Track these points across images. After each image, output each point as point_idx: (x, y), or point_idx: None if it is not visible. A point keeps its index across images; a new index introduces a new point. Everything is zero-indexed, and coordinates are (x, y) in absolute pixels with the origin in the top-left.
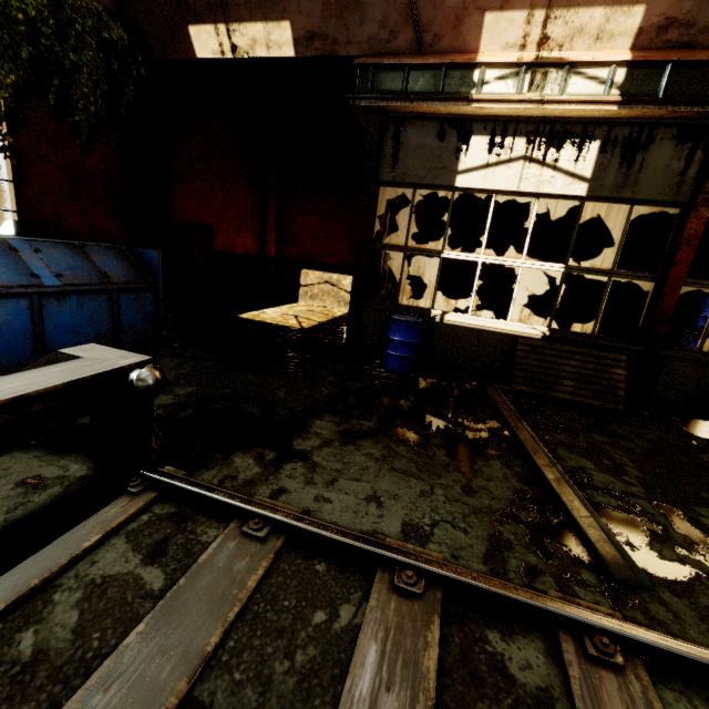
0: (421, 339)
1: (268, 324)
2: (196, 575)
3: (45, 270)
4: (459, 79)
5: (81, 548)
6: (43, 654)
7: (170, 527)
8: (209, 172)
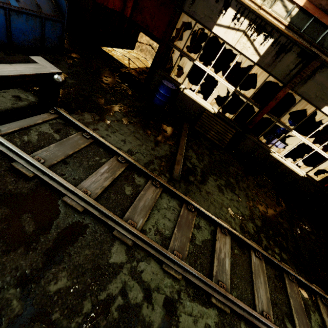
0: (171, 96)
1: (114, 58)
2: (68, 140)
3: None
4: None
5: (37, 122)
6: (30, 141)
7: (62, 126)
8: None
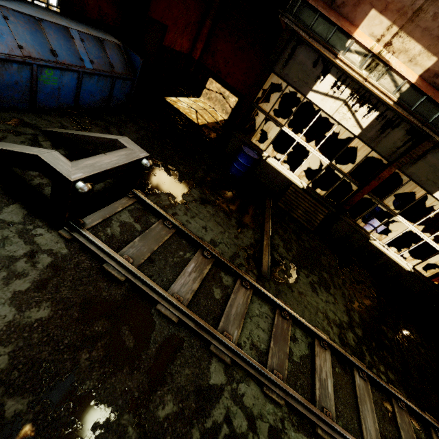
0: (251, 165)
1: (181, 113)
2: (151, 231)
3: (86, 56)
4: (339, 39)
5: (117, 211)
6: (114, 235)
7: (141, 213)
8: None
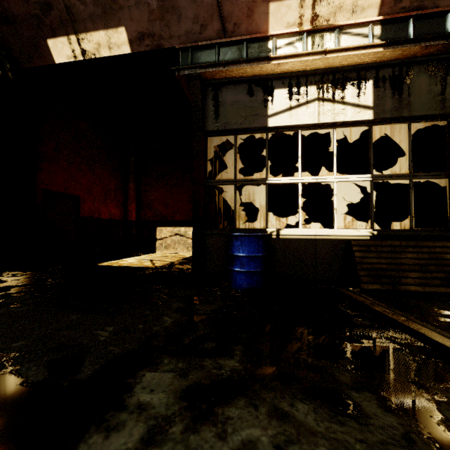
0: (265, 252)
1: (123, 266)
2: None
3: None
4: (257, 48)
5: None
6: None
7: None
8: (77, 157)
